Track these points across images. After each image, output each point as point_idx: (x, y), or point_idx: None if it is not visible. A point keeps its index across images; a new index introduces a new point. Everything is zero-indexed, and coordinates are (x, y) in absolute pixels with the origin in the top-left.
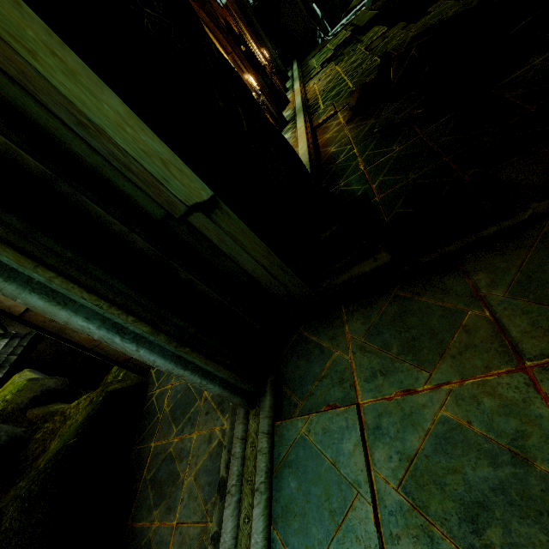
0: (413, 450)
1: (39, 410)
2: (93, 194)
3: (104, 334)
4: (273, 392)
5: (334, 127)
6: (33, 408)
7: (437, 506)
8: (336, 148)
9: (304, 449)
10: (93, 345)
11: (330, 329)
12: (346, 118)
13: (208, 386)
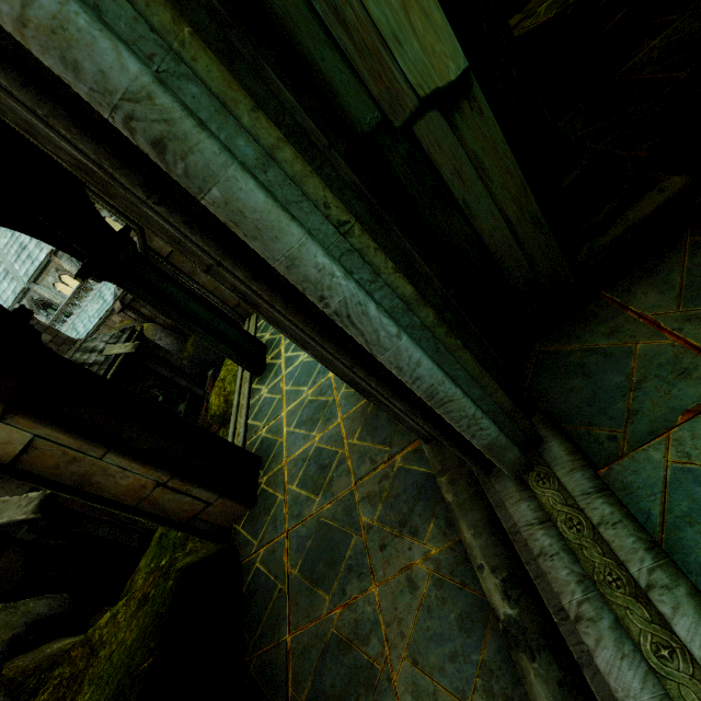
0: None
1: (25, 659)
2: (277, 65)
3: (353, 292)
4: (558, 432)
5: None
6: (14, 658)
7: None
8: None
9: None
10: (139, 498)
11: (599, 325)
12: None
13: (483, 422)
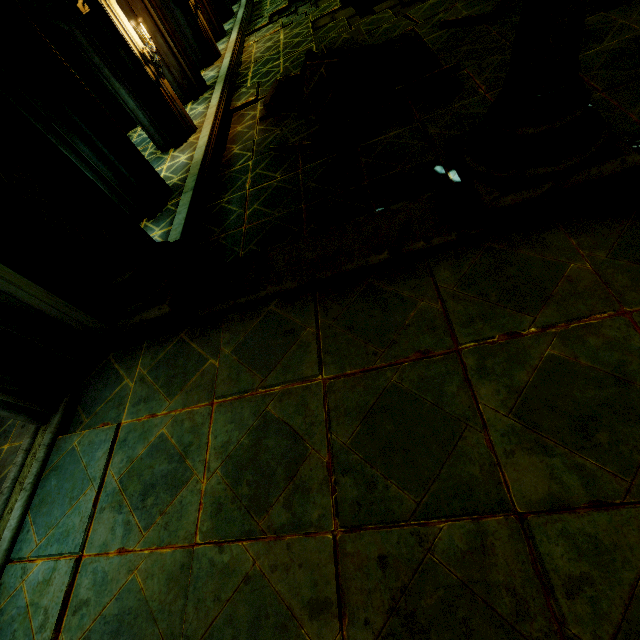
0: (137, 455)
1: None
2: None
3: None
4: (64, 411)
5: (249, 119)
6: None
7: (133, 488)
8: (239, 150)
9: (71, 457)
10: None
11: (131, 360)
12: (260, 115)
13: None
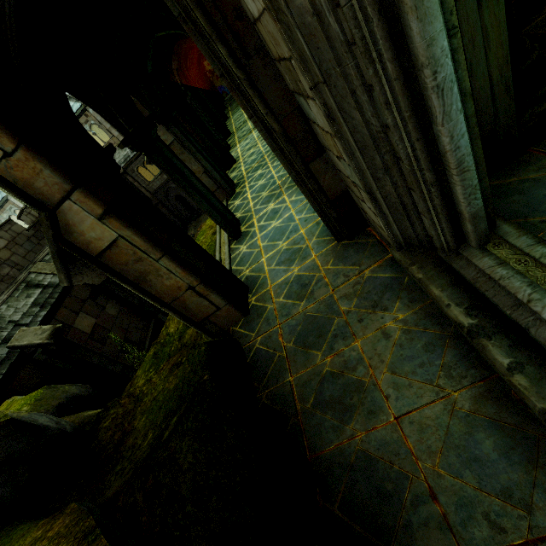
0: None
1: (70, 417)
2: None
3: (451, 72)
4: (507, 220)
5: None
6: (62, 417)
7: None
8: None
9: None
10: (174, 297)
11: (529, 166)
12: None
13: (478, 193)
